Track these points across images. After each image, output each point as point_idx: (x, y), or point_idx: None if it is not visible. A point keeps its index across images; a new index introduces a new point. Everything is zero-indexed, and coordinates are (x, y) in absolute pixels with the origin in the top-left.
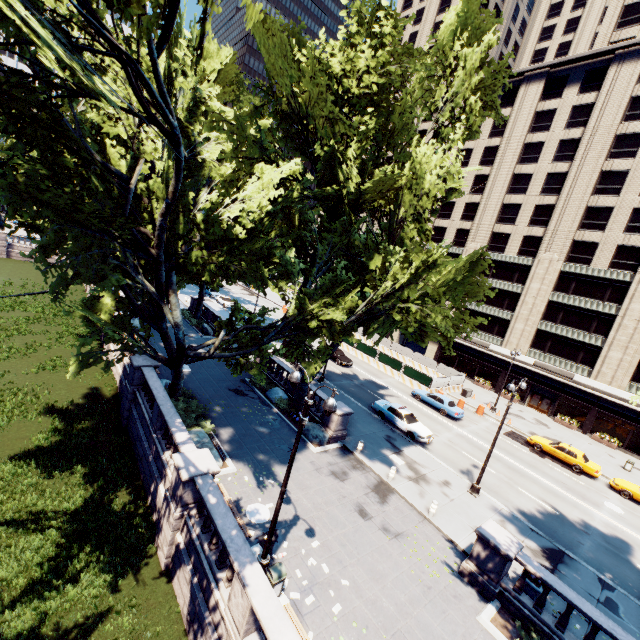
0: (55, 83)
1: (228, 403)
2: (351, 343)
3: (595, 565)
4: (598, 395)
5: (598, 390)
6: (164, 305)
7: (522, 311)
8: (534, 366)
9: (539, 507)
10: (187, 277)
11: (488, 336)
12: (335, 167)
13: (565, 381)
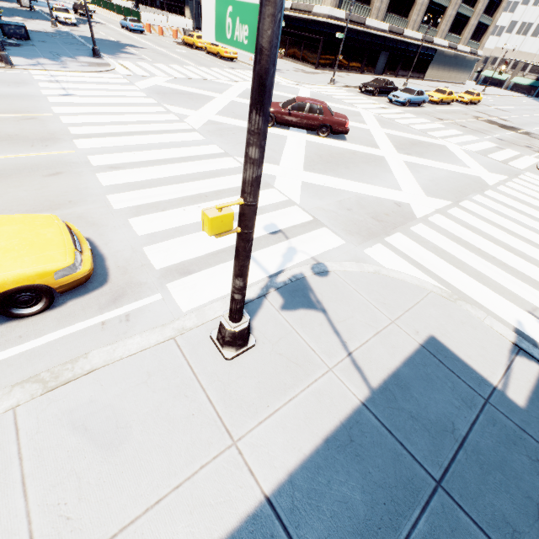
0: None
1: None
2: (114, 10)
3: (90, 42)
4: None
5: None
6: None
7: None
8: None
9: (106, 39)
10: None
11: None
12: None
13: None
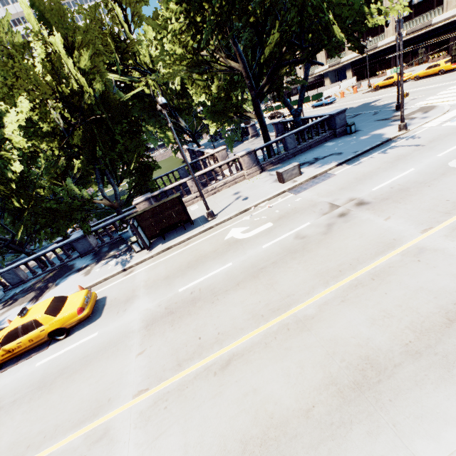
0: (128, 84)
1: None
2: None
3: None
4: (451, 21)
5: (449, 18)
6: (179, 123)
7: (387, 2)
8: (406, 36)
9: None
10: (181, 112)
11: (376, 39)
12: None
13: (426, 30)
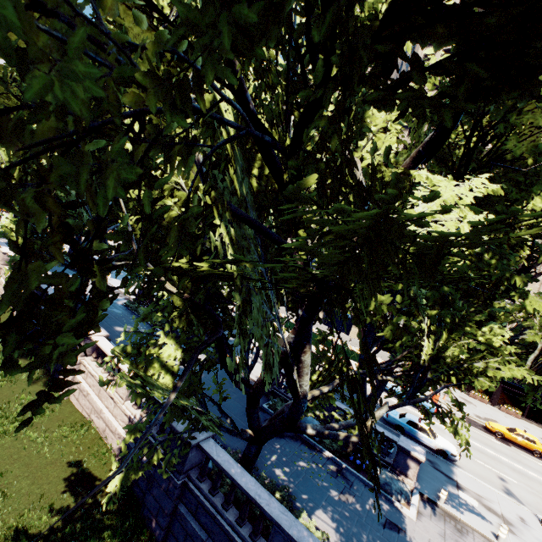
0: None
1: (281, 457)
2: None
3: None
4: None
5: None
6: (294, 368)
7: None
8: None
9: None
10: None
11: None
12: (524, 192)
13: None
